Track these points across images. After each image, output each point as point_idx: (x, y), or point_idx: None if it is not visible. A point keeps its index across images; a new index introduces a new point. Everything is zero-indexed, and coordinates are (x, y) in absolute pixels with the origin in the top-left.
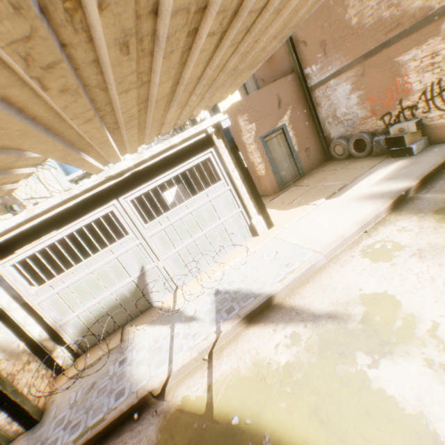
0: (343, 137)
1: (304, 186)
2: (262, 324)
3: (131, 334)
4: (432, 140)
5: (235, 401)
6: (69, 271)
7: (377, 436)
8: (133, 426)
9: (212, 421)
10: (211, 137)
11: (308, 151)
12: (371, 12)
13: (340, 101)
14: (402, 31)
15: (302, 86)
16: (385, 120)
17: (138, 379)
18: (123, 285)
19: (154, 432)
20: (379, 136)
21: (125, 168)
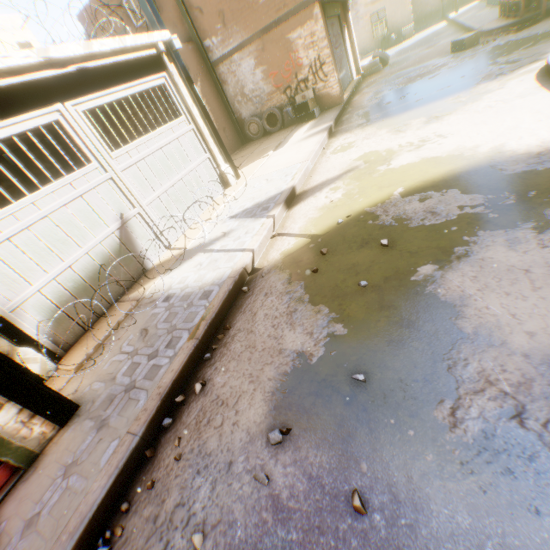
0: (255, 116)
1: (240, 158)
2: (301, 202)
3: (146, 290)
4: (323, 108)
5: (329, 222)
6: (5, 210)
7: (415, 171)
8: (249, 295)
9: (324, 235)
10: (162, 58)
11: (226, 131)
12: None
13: (246, 78)
14: (289, 12)
15: (205, 60)
16: (288, 94)
17: (217, 278)
18: (102, 238)
19: (280, 275)
20: (287, 108)
21: (71, 55)
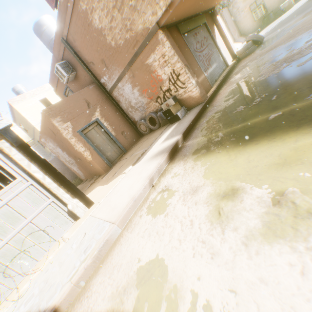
0: (143, 118)
1: (124, 159)
2: None
3: None
4: (188, 107)
5: None
6: None
7: None
8: None
9: None
10: None
11: (124, 133)
12: (119, 36)
13: (130, 96)
14: (141, 44)
15: (103, 91)
16: (159, 101)
17: None
18: None
19: None
20: (159, 112)
21: None
